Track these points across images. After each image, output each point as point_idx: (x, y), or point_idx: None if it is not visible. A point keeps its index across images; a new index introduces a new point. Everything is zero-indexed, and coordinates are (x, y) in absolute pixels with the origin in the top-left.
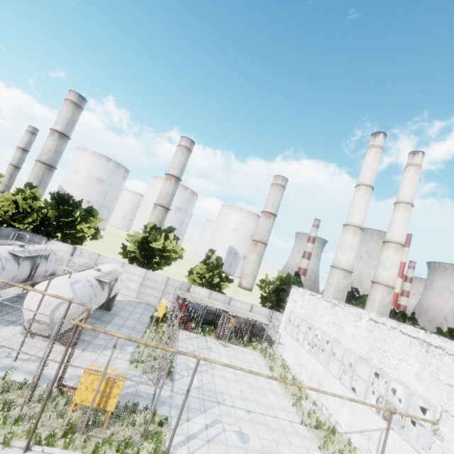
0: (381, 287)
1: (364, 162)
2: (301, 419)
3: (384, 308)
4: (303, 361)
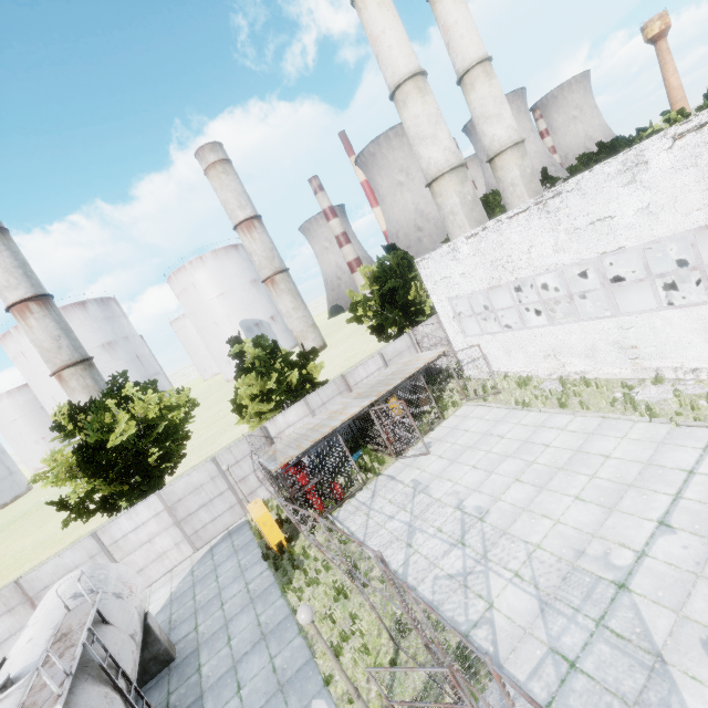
0: (510, 155)
1: None
2: (701, 426)
3: (533, 183)
4: (552, 345)
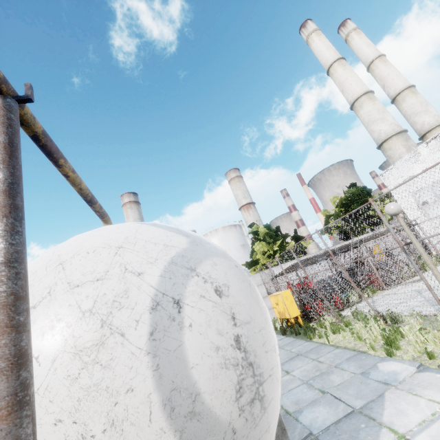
0: (439, 130)
1: (315, 50)
2: None
3: None
4: None
